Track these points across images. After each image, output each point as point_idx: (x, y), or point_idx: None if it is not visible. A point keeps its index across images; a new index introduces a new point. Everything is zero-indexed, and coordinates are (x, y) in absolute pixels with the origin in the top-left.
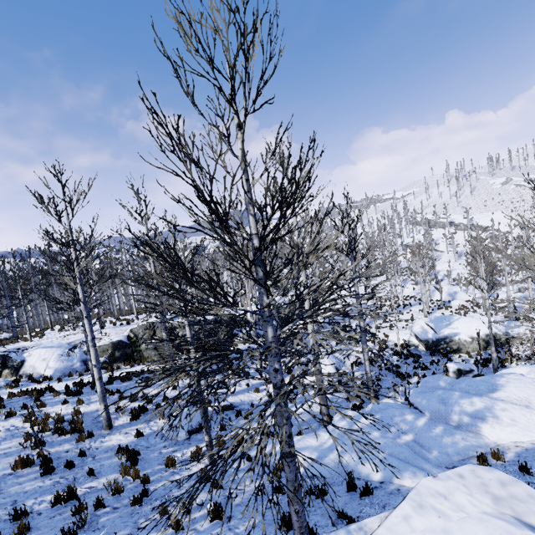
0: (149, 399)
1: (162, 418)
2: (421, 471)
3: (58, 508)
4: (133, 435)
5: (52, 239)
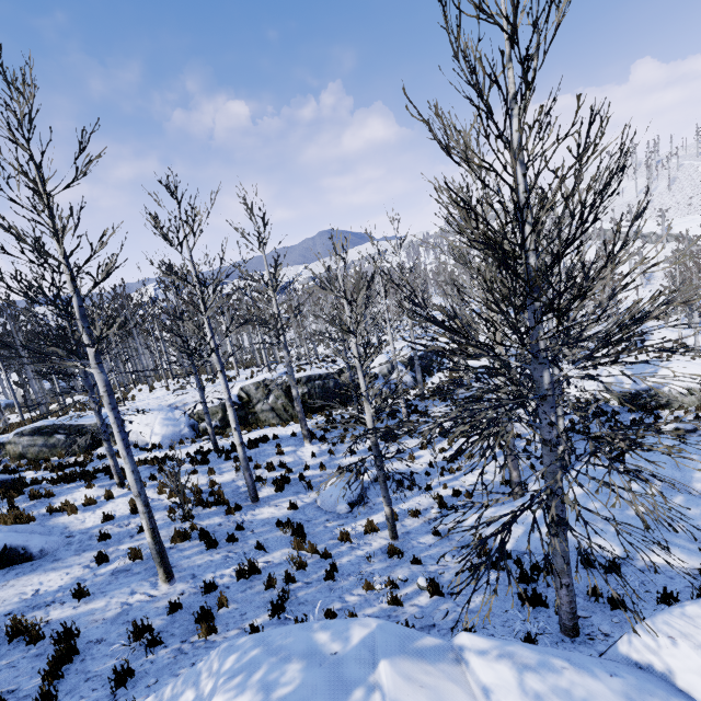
0: (288, 468)
1: (311, 489)
2: (675, 547)
3: (243, 582)
4: (285, 508)
5: (176, 274)
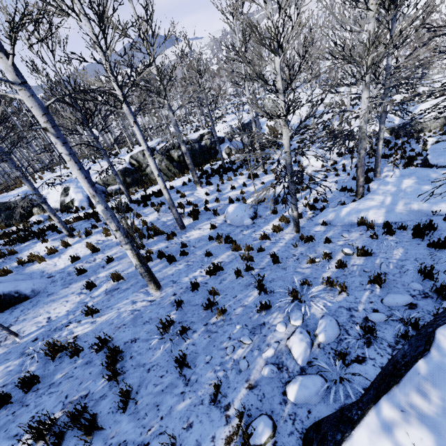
0: (194, 204)
1: (217, 215)
2: None
3: (215, 278)
4: (207, 229)
5: None
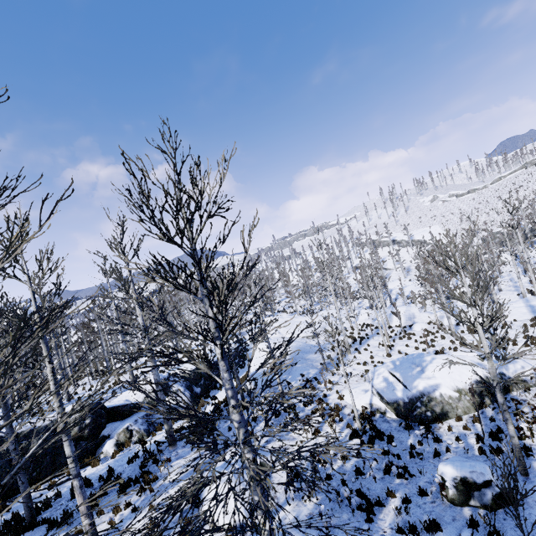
0: None
1: None
2: None
3: None
4: None
5: None
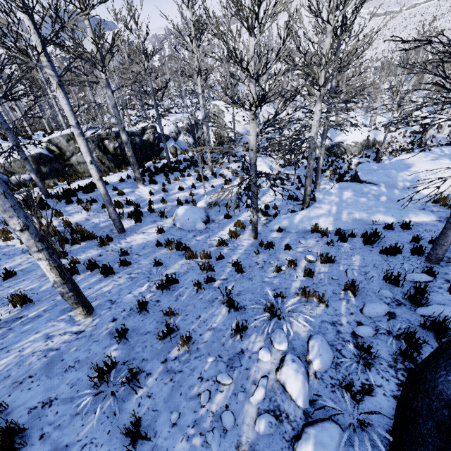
0: (136, 204)
1: (164, 217)
2: (420, 212)
3: (168, 293)
4: (153, 233)
5: None
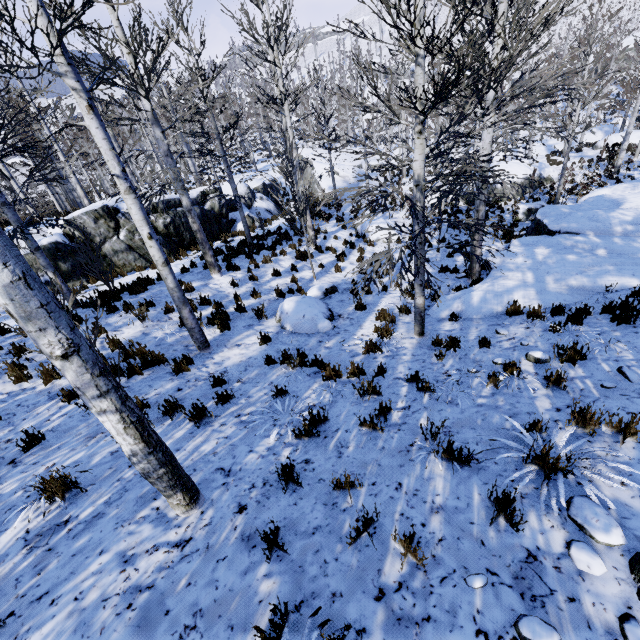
0: (216, 302)
1: (264, 318)
2: None
3: (319, 444)
4: (253, 345)
5: None
